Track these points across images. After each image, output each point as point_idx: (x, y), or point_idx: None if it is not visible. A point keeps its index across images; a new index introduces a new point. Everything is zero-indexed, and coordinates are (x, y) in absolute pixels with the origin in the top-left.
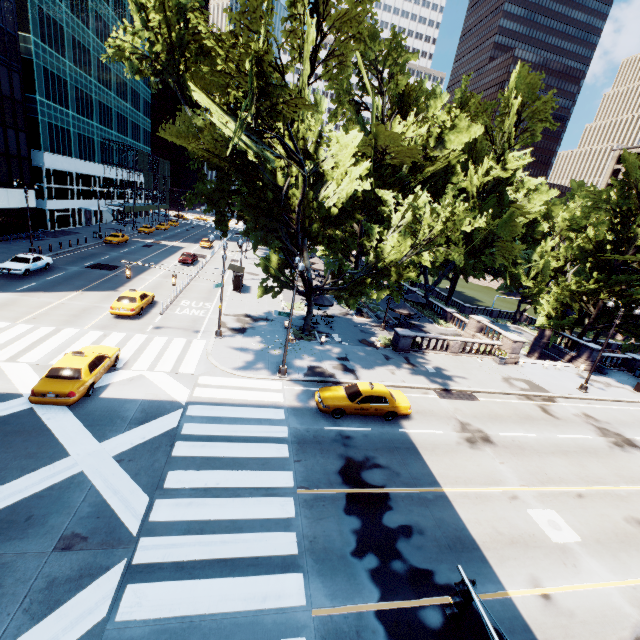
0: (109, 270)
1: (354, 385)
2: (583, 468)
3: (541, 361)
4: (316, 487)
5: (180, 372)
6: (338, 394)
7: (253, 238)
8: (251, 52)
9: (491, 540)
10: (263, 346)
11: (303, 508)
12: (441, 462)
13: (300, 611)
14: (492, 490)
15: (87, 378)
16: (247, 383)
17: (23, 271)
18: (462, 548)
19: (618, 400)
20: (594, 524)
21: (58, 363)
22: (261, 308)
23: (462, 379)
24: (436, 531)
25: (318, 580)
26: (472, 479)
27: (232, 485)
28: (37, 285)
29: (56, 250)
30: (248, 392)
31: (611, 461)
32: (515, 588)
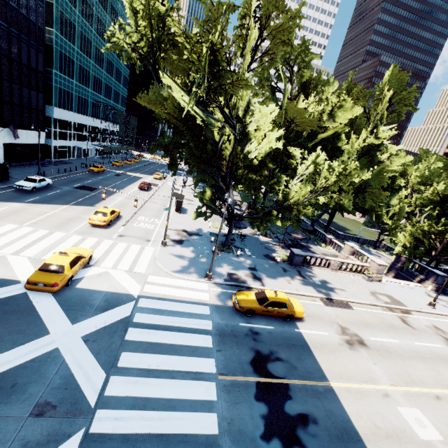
0: (90, 191)
1: (262, 292)
2: (438, 373)
3: (398, 280)
4: (233, 374)
5: (135, 271)
6: (250, 298)
7: (195, 177)
8: (212, 45)
9: (371, 433)
10: (195, 255)
11: (223, 392)
12: (328, 359)
13: None
14: (368, 387)
15: (68, 273)
16: (183, 283)
17: (31, 188)
18: (348, 438)
19: None
20: None
21: (48, 260)
22: (194, 226)
23: (340, 291)
24: (327, 421)
25: None
26: (352, 376)
27: (169, 368)
28: (40, 198)
29: (55, 174)
30: (183, 290)
31: None
32: None
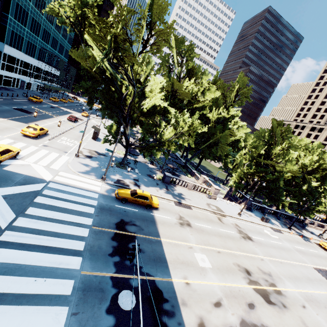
0: (26, 113)
1: (135, 190)
2: (225, 243)
3: (227, 200)
4: (102, 227)
5: (50, 167)
6: (126, 192)
7: (104, 113)
8: (112, 30)
9: (173, 260)
10: (98, 166)
11: (92, 234)
12: (164, 229)
13: (76, 271)
14: (182, 243)
15: None
16: (84, 179)
17: None
18: (159, 261)
19: (252, 222)
20: (220, 263)
21: None
22: (103, 150)
23: (188, 200)
24: (151, 253)
25: (89, 261)
26: (175, 238)
27: (61, 219)
28: None
29: None
30: (83, 183)
31: (238, 242)
32: (176, 278)
